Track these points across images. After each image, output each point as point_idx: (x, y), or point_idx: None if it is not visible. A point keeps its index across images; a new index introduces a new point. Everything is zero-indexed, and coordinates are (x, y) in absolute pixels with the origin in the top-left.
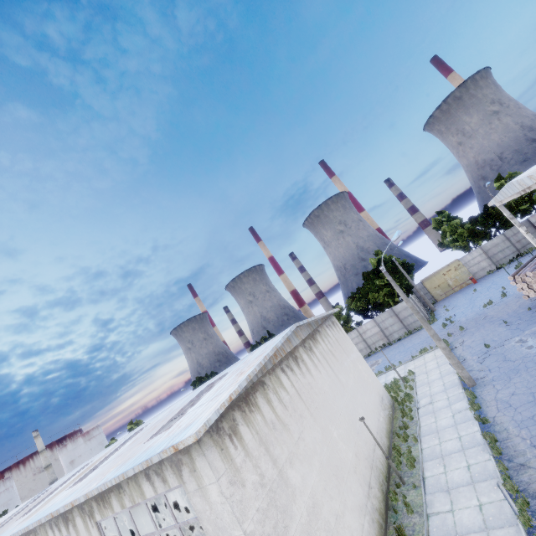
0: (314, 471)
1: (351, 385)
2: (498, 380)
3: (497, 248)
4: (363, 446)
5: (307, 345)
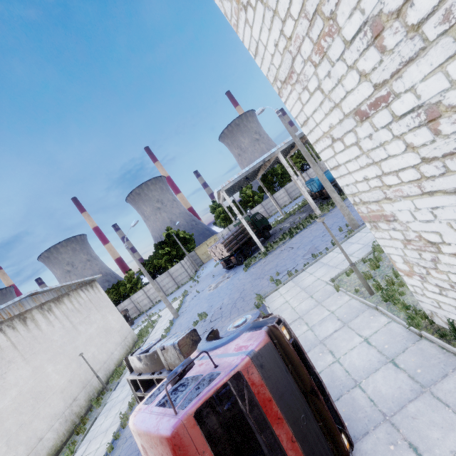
0: (7, 399)
1: (91, 332)
2: (188, 312)
3: None
4: (82, 374)
5: (47, 307)
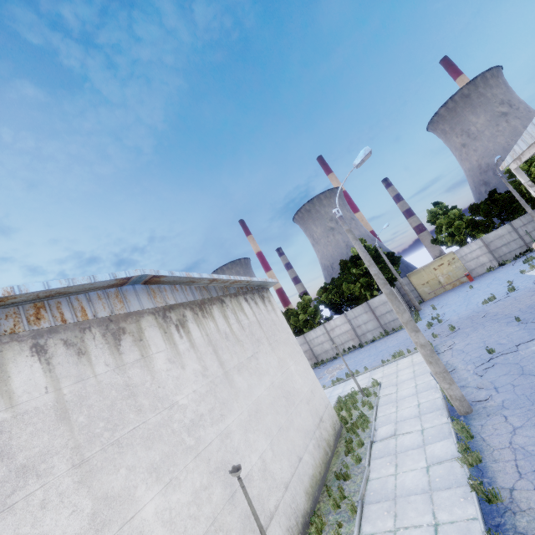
0: None
1: (258, 395)
2: (514, 408)
3: (502, 240)
4: (233, 527)
5: (176, 316)
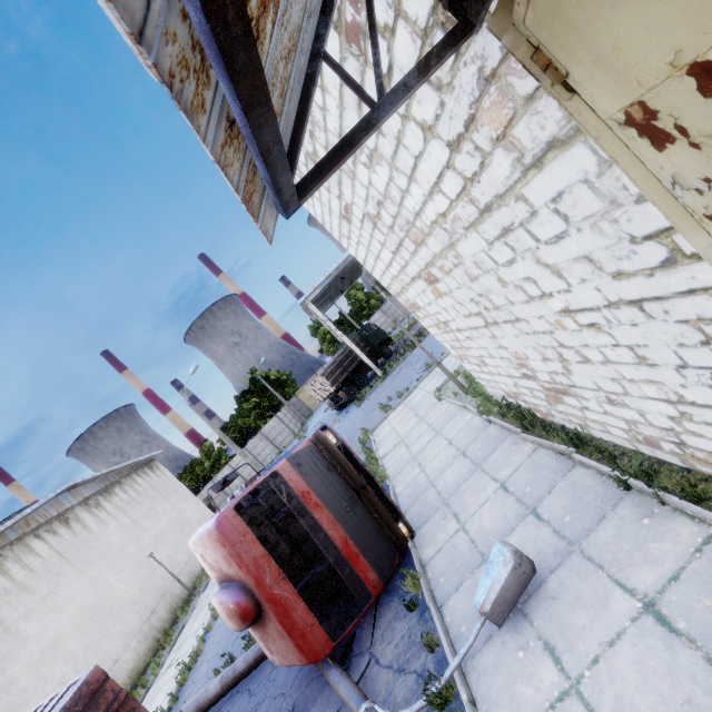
0: (65, 617)
1: (160, 527)
2: None
3: None
4: (157, 580)
5: (93, 502)
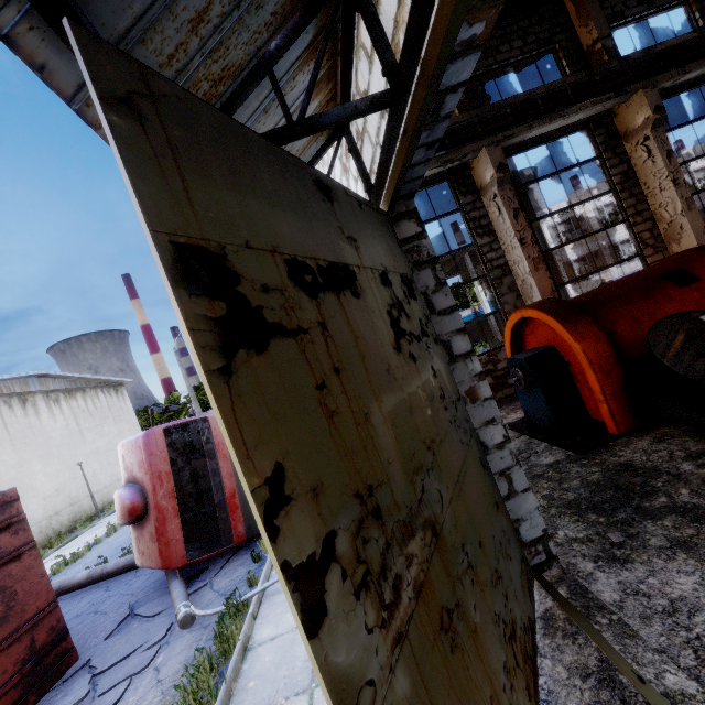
0: None
1: (99, 445)
2: None
3: None
4: (74, 488)
5: (54, 396)
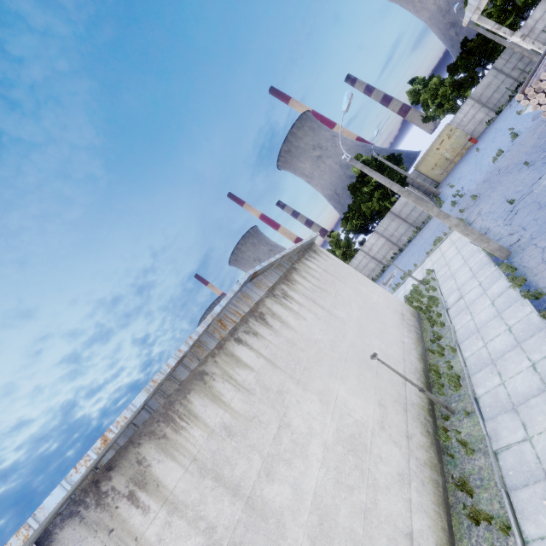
0: (314, 465)
1: (355, 317)
2: (540, 236)
3: (491, 88)
4: (387, 387)
5: (279, 292)
